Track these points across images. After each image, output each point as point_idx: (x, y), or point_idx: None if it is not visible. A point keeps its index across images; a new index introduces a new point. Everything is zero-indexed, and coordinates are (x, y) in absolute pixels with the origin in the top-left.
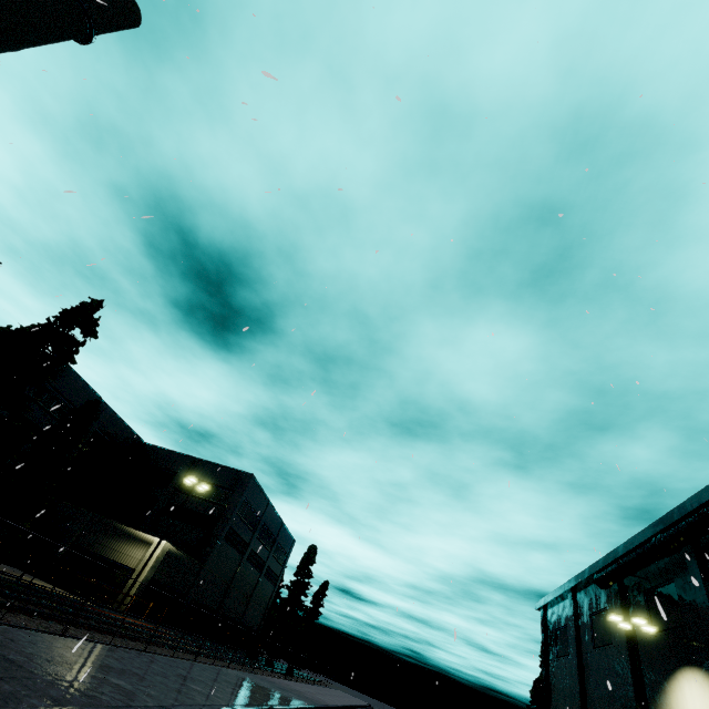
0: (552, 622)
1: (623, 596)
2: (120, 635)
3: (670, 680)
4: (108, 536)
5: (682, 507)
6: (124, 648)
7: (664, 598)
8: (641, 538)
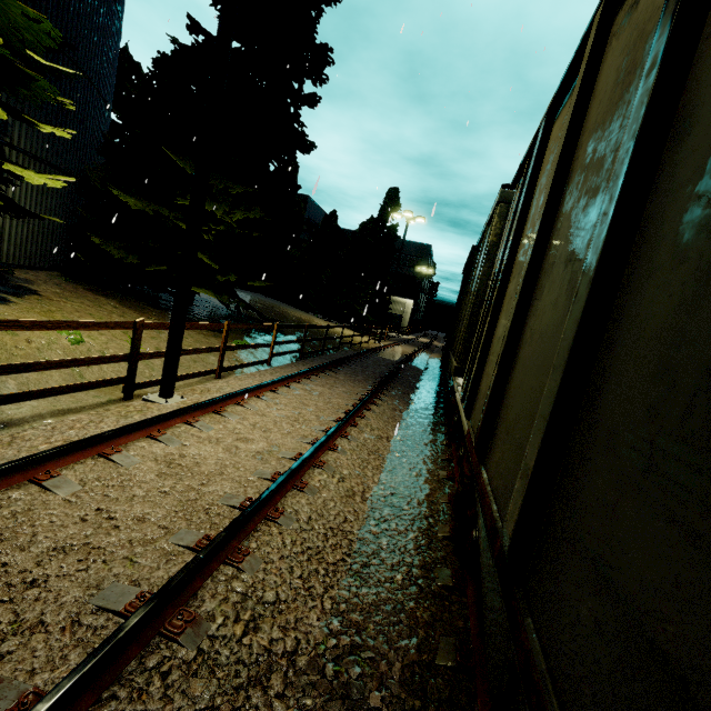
0: None
1: None
2: None
3: None
4: None
5: None
6: None
7: None
8: None
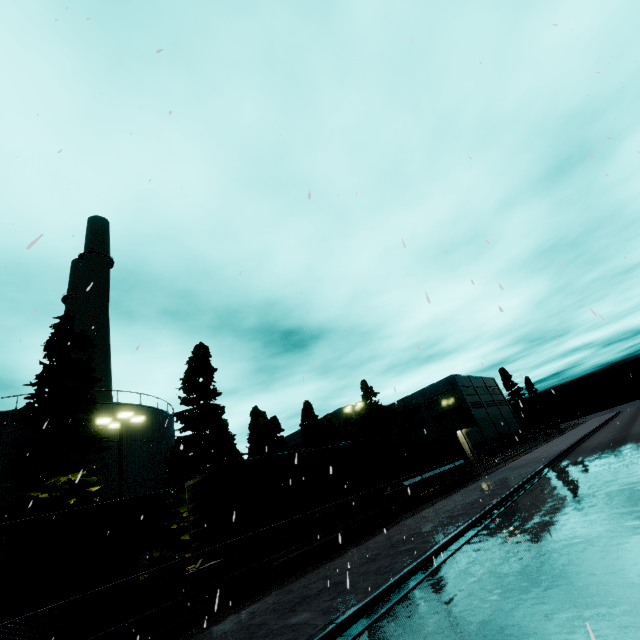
0: None
1: None
2: (508, 459)
3: None
4: None
5: None
6: (517, 459)
7: None
8: None
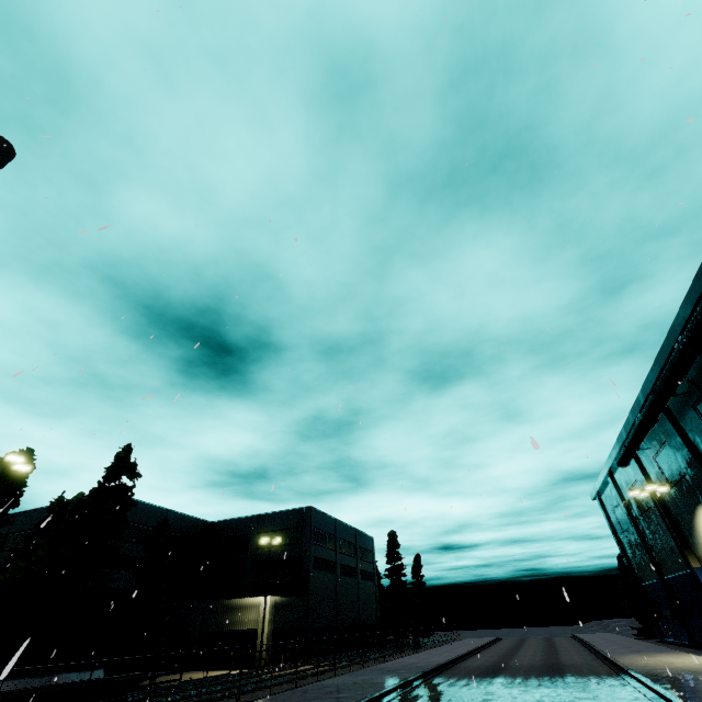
0: (608, 505)
1: (641, 467)
2: (273, 685)
3: (695, 519)
4: (223, 614)
5: (645, 387)
6: (281, 693)
7: (667, 458)
8: (632, 419)
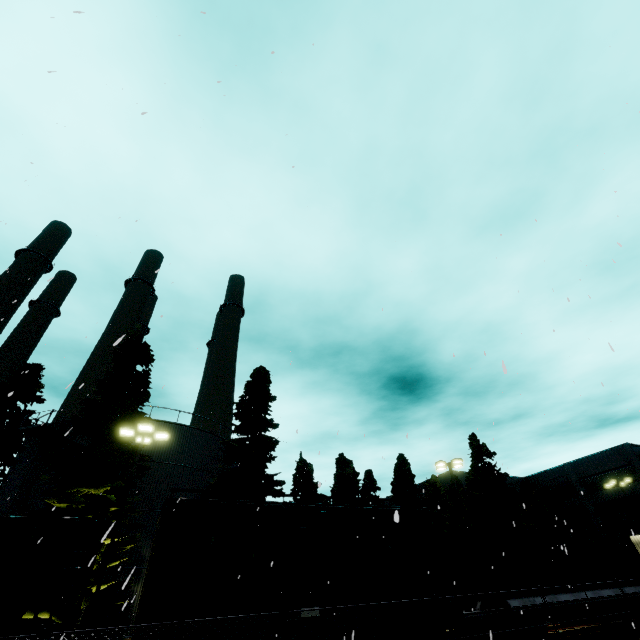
0: None
1: None
2: None
3: None
4: None
5: None
6: None
7: None
8: None
